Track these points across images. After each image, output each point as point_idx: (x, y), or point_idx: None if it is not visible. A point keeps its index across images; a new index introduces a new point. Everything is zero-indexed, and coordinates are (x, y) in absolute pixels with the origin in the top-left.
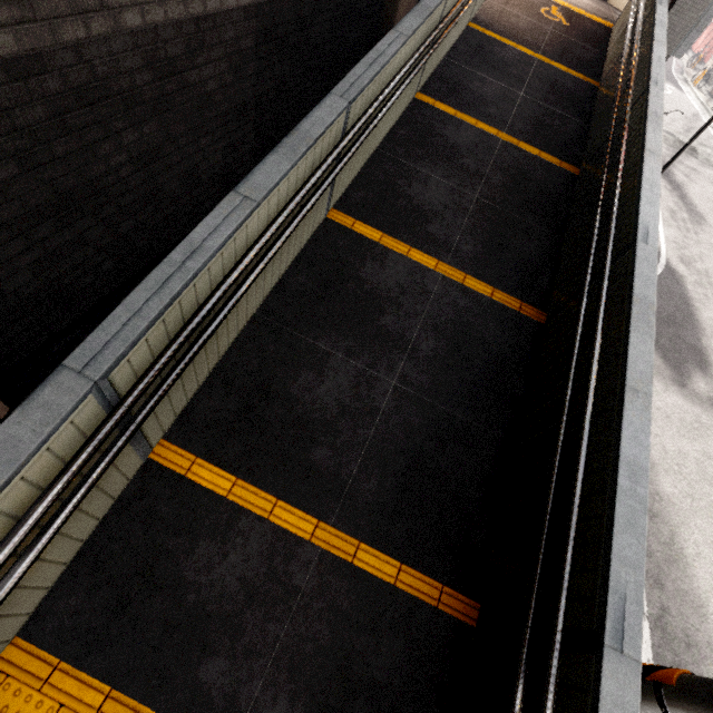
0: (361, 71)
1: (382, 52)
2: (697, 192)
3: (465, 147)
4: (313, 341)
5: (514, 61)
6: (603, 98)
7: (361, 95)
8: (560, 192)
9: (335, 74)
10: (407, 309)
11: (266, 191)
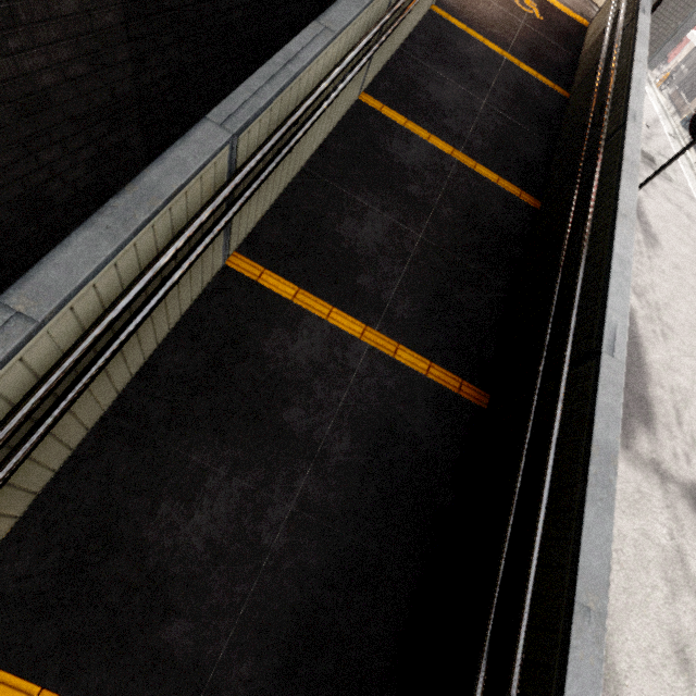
0: (259, 84)
1: (295, 55)
2: (653, 209)
3: (413, 169)
4: (186, 452)
5: (479, 59)
6: (572, 116)
7: (257, 119)
8: (518, 231)
9: (267, 55)
10: (319, 396)
11: (60, 298)
